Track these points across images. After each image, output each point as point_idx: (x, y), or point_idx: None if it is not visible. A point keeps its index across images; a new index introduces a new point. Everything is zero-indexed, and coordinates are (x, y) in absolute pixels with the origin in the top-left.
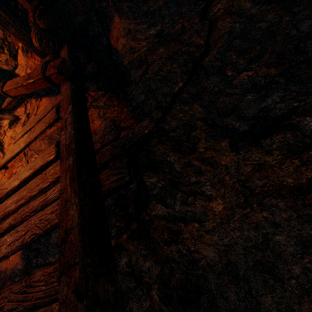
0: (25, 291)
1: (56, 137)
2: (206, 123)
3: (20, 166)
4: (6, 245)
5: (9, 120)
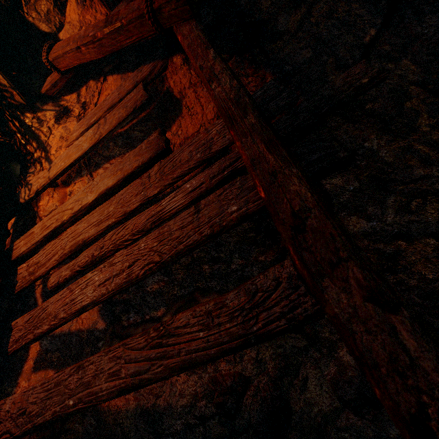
0: (160, 344)
1: (138, 136)
2: (426, 89)
3: (79, 182)
4: (94, 286)
5: (54, 112)
